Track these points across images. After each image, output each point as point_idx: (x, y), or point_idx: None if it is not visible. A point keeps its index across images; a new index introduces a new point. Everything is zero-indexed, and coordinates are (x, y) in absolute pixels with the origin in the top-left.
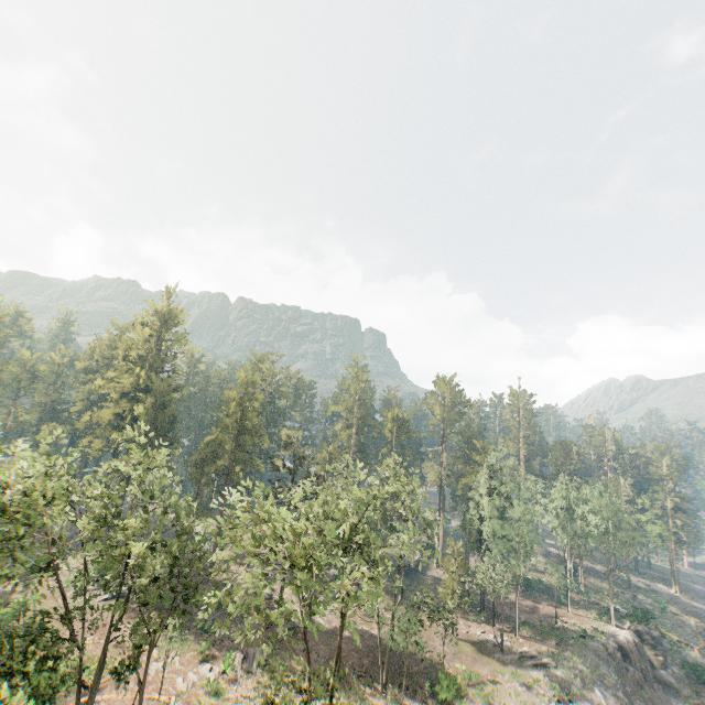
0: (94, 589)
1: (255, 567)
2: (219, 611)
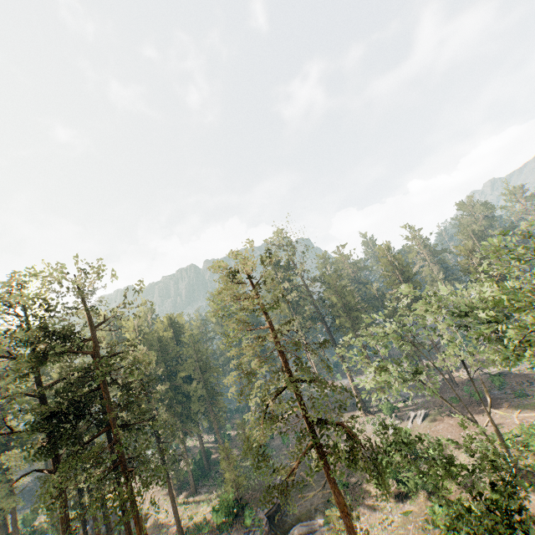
0: (400, 422)
1: (461, 369)
2: (502, 389)
